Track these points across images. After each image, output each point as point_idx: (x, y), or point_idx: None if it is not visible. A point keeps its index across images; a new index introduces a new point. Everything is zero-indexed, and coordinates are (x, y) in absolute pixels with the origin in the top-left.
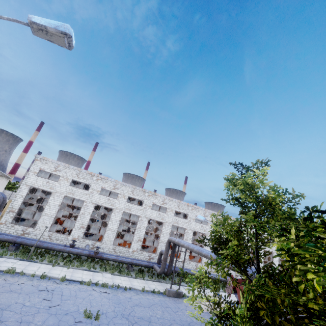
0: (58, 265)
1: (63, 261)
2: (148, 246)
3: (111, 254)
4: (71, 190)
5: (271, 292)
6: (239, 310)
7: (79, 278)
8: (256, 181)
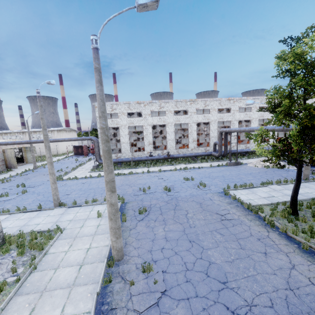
0: (151, 167)
1: (151, 165)
2: (201, 144)
3: (178, 154)
4: (130, 121)
5: (312, 114)
6: (291, 133)
7: (168, 169)
8: (305, 48)
